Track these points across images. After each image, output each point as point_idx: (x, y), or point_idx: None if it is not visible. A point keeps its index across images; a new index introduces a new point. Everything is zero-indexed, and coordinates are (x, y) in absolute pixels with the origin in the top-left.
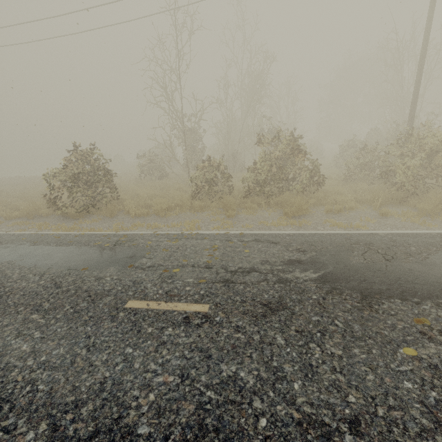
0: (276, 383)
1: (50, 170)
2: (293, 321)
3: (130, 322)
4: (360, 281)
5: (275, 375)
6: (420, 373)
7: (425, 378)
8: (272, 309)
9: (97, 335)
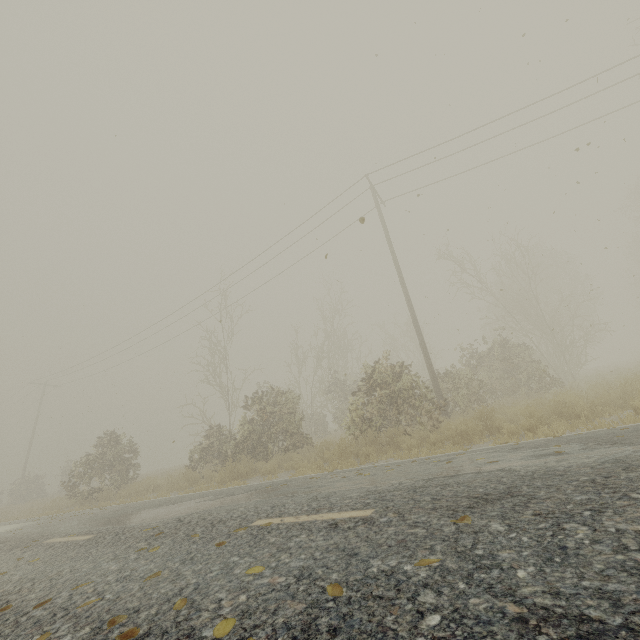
0: None
1: (82, 458)
2: None
3: None
4: (83, 524)
5: None
6: None
7: None
8: None
9: None
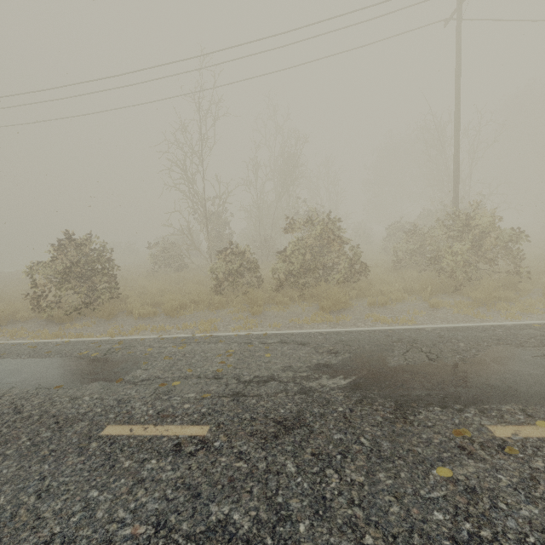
0: (277, 526)
1: (36, 263)
2: (310, 441)
3: (104, 454)
4: (396, 386)
5: (277, 514)
6: (454, 500)
7: (459, 505)
8: (287, 427)
9: (55, 475)
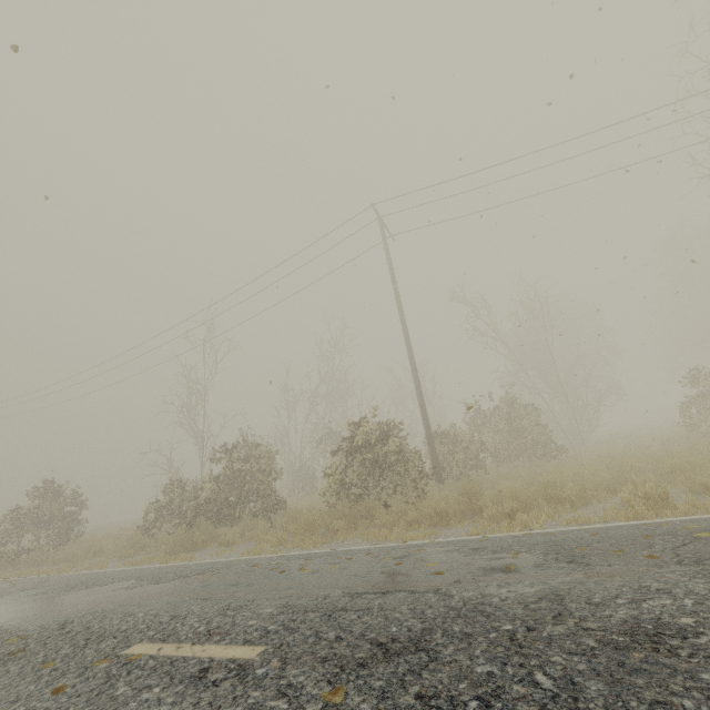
0: None
1: (13, 511)
2: None
3: None
4: None
5: None
6: None
7: None
8: None
9: None
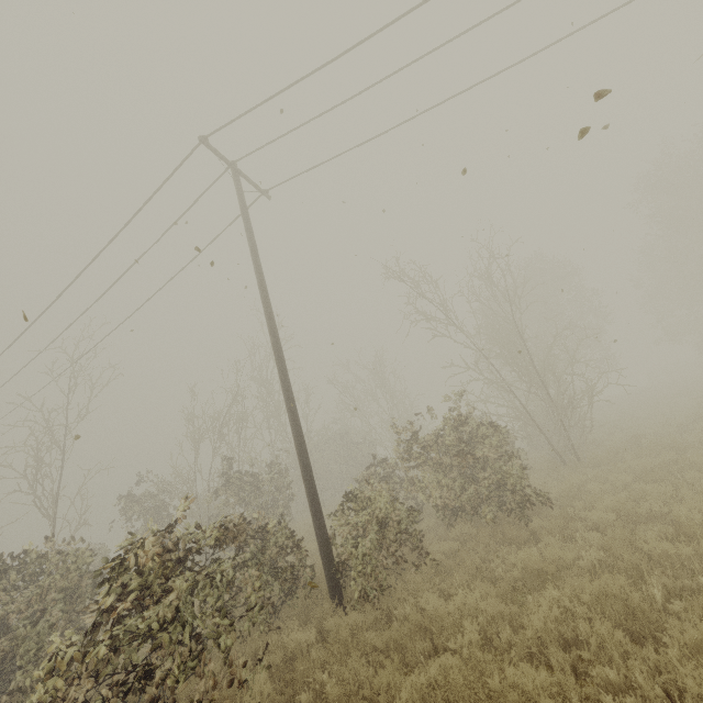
0: None
1: None
2: None
3: None
4: None
5: None
6: None
7: None
8: None
9: None
